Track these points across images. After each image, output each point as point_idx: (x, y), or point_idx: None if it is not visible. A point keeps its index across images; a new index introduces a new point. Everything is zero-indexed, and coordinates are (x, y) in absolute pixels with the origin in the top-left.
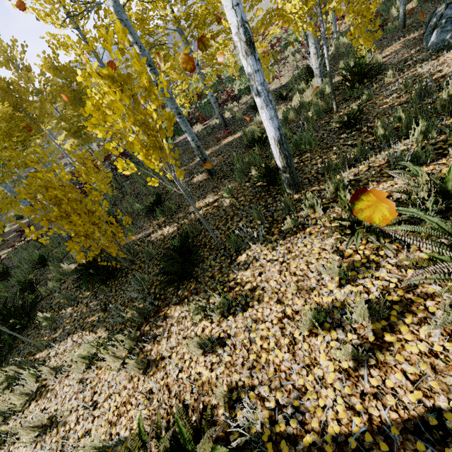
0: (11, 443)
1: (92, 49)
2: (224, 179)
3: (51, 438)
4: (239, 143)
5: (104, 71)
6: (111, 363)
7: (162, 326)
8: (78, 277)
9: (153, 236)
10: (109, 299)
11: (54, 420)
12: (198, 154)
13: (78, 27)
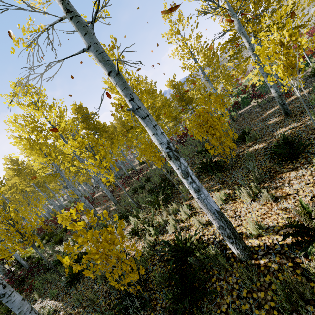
0: (186, 230)
1: (201, 66)
2: (303, 113)
3: (213, 228)
4: (308, 95)
5: (274, 30)
6: (245, 197)
7: (280, 182)
8: (197, 172)
9: (246, 151)
10: (224, 179)
11: (210, 222)
12: (278, 101)
13: (195, 58)
